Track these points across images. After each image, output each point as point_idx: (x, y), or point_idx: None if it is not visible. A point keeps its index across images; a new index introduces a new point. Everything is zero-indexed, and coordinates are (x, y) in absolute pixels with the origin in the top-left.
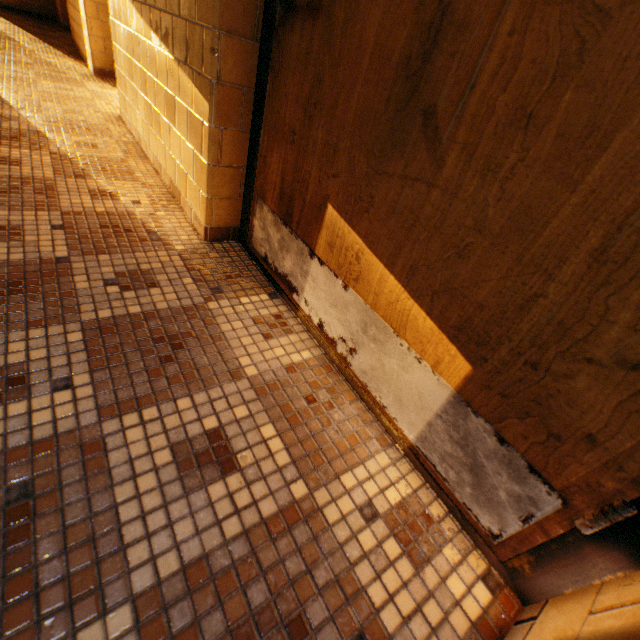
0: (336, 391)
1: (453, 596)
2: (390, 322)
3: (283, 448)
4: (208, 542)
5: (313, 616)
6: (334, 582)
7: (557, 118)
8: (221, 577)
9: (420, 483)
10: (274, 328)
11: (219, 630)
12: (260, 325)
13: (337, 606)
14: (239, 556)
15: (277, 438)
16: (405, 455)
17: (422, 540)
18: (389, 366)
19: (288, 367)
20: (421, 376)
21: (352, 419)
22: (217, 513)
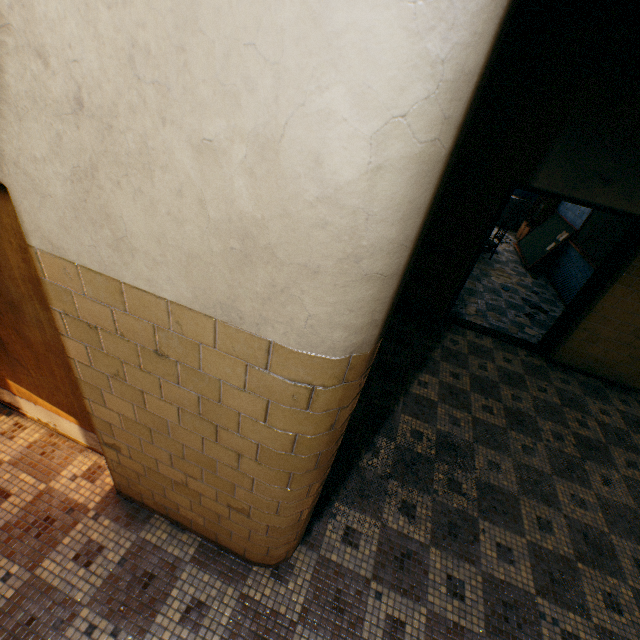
0: (57, 443)
1: (108, 483)
2: (56, 413)
3: (33, 478)
4: (8, 518)
5: (54, 513)
6: (61, 502)
7: (45, 368)
8: (16, 523)
9: (99, 457)
10: (16, 431)
11: (20, 532)
12: (7, 434)
13: (62, 507)
14: (22, 515)
15: (29, 476)
16: (93, 451)
17: (97, 474)
18: (67, 426)
19: (28, 446)
20: (75, 426)
21: (66, 450)
22: (8, 510)
